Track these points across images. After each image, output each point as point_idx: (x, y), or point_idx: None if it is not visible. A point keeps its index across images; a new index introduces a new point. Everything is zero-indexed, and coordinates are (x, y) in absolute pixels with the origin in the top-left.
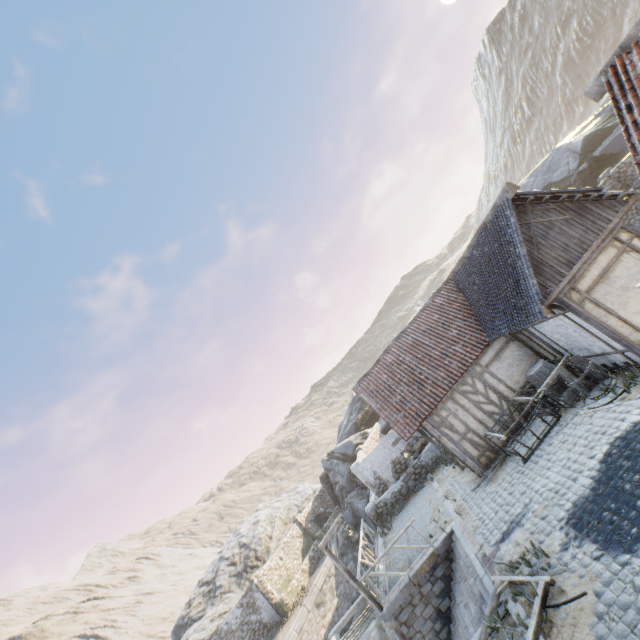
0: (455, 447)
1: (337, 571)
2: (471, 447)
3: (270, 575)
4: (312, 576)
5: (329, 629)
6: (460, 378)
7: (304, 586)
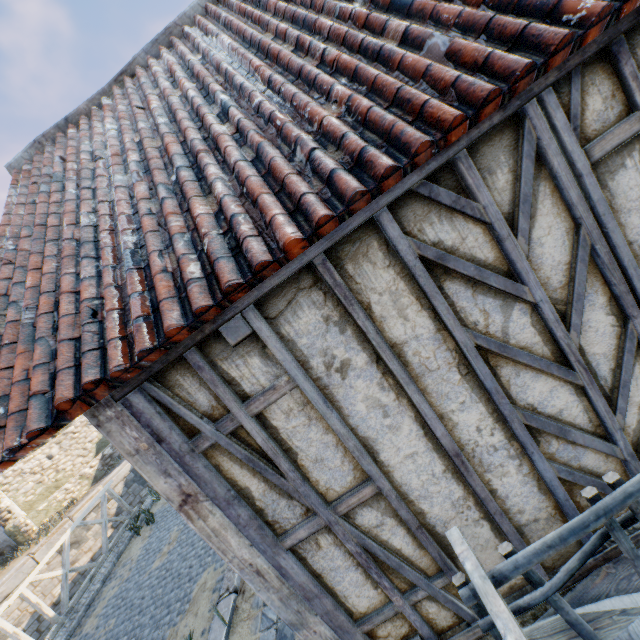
0: (266, 564)
1: (128, 489)
2: (355, 573)
3: (16, 484)
4: (93, 487)
5: (76, 582)
6: (447, 148)
7: (73, 502)
